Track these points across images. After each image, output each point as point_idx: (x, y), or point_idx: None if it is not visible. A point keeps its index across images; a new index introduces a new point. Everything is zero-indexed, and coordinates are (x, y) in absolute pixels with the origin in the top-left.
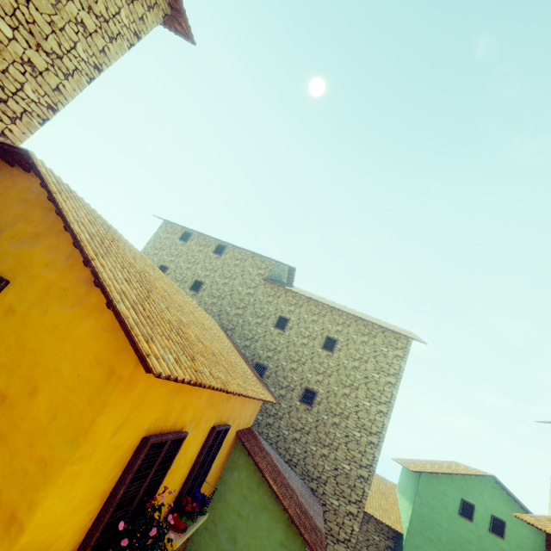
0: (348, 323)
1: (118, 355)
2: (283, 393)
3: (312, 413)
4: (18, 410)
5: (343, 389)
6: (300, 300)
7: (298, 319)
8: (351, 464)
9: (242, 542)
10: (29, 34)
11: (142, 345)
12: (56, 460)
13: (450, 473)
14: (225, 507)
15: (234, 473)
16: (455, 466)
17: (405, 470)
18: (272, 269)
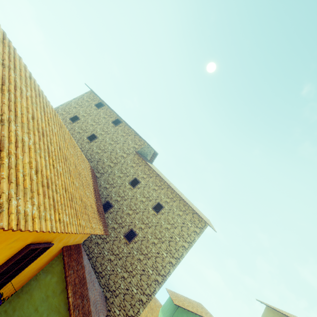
0: (174, 199)
1: None
2: (116, 227)
3: (128, 247)
4: None
5: (154, 239)
6: (152, 173)
7: (145, 184)
8: (138, 290)
9: None
10: None
11: None
12: None
13: (196, 314)
14: (29, 300)
15: (48, 275)
16: (200, 308)
17: (170, 299)
18: (143, 148)
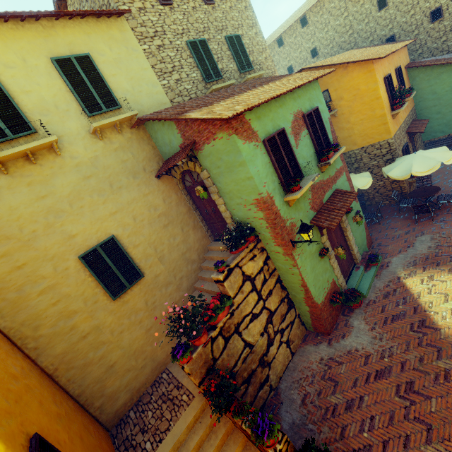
0: None
1: (368, 69)
2: (416, 33)
3: (445, 20)
4: (359, 93)
5: None
6: None
7: None
8: None
9: (439, 90)
10: (260, 53)
11: (376, 58)
12: (375, 88)
13: None
14: (422, 90)
15: (416, 79)
16: None
17: None
18: None
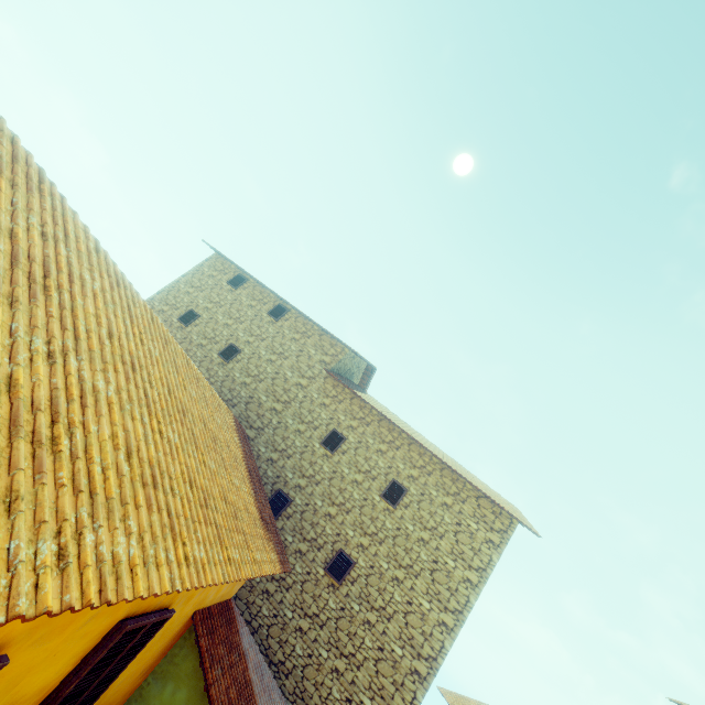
0: (429, 469)
1: None
2: (304, 549)
3: (337, 594)
4: None
5: (395, 569)
6: (369, 414)
7: (358, 442)
8: (375, 699)
9: None
10: None
11: None
12: None
13: None
14: None
15: (168, 685)
16: None
17: None
18: (342, 360)
